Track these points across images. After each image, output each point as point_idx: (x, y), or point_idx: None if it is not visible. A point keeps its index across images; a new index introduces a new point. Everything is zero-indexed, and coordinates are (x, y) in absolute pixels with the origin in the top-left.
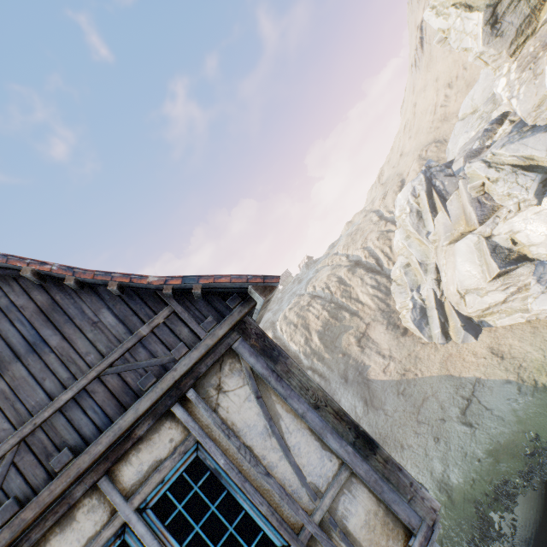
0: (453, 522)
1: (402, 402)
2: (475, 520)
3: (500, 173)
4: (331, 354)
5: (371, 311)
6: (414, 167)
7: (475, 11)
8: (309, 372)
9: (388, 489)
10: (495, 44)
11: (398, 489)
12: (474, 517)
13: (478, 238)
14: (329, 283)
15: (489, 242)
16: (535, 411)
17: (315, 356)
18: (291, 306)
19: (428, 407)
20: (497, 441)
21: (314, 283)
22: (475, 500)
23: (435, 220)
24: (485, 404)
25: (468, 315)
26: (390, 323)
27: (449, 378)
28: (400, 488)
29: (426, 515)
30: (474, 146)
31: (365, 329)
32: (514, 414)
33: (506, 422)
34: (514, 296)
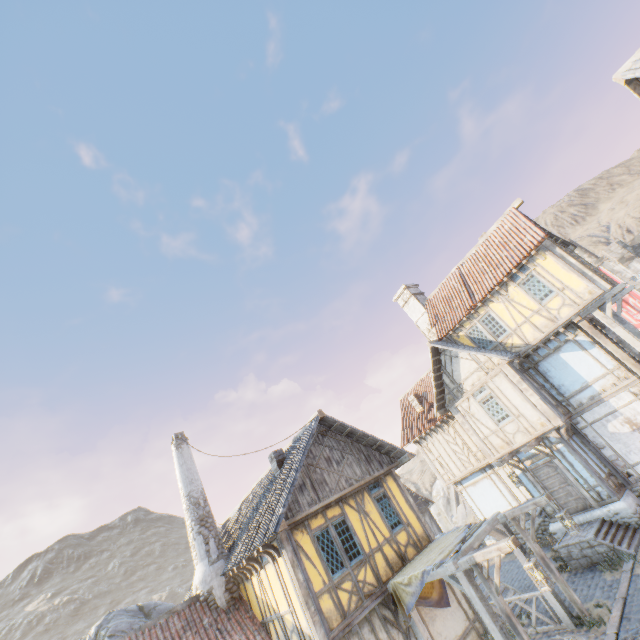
0: None
1: None
2: None
3: None
4: None
5: None
6: None
7: None
8: None
9: None
10: None
11: None
12: None
13: None
14: None
15: None
16: None
17: None
18: None
19: None
20: None
21: None
22: None
23: (457, 508)
24: None
25: None
26: None
27: None
28: None
29: None
30: None
31: None
32: None
33: None
34: None
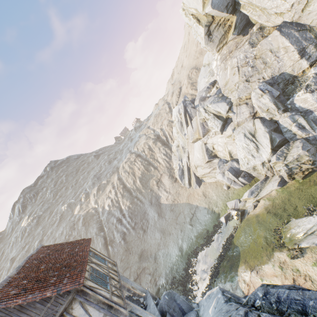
0: (181, 262)
1: (172, 214)
2: (187, 261)
3: (209, 117)
4: (145, 190)
5: (163, 167)
6: (185, 83)
7: (201, 25)
8: (135, 199)
9: (115, 315)
10: (210, 45)
11: (117, 314)
12: (187, 260)
13: (202, 143)
14: (144, 148)
15: (205, 146)
16: (210, 221)
17: (138, 191)
18: (126, 160)
19: (180, 217)
20: (198, 232)
21: (138, 146)
22: (188, 254)
23: (187, 128)
24: (197, 217)
25: (198, 176)
26: (170, 175)
27: (189, 204)
28: (118, 313)
29: (124, 316)
30: (203, 95)
31: (160, 177)
32: (204, 221)
33: (202, 225)
34: (212, 171)
